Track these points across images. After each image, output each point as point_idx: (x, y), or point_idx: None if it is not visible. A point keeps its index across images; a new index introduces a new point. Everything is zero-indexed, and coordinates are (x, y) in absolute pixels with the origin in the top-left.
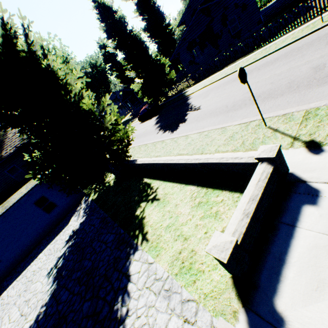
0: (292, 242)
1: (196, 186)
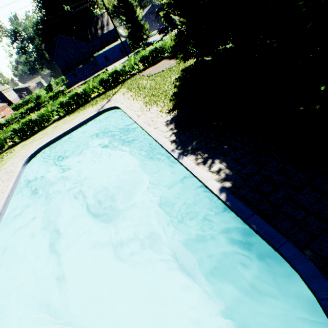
0: None
1: None
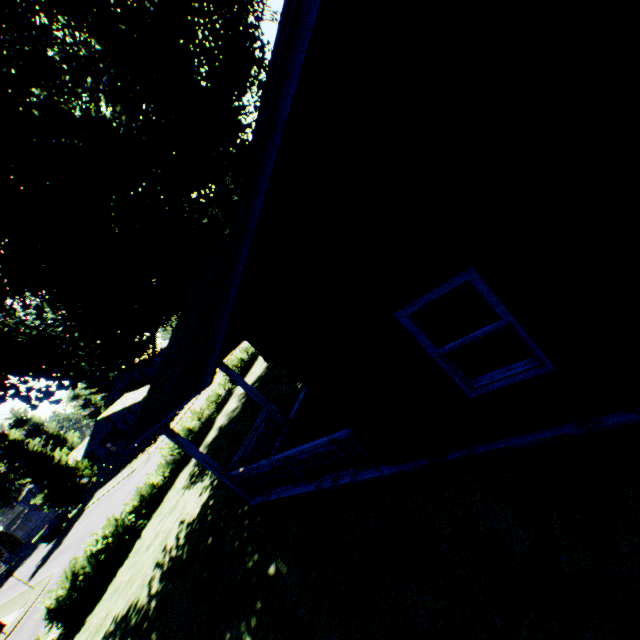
0: None
1: None
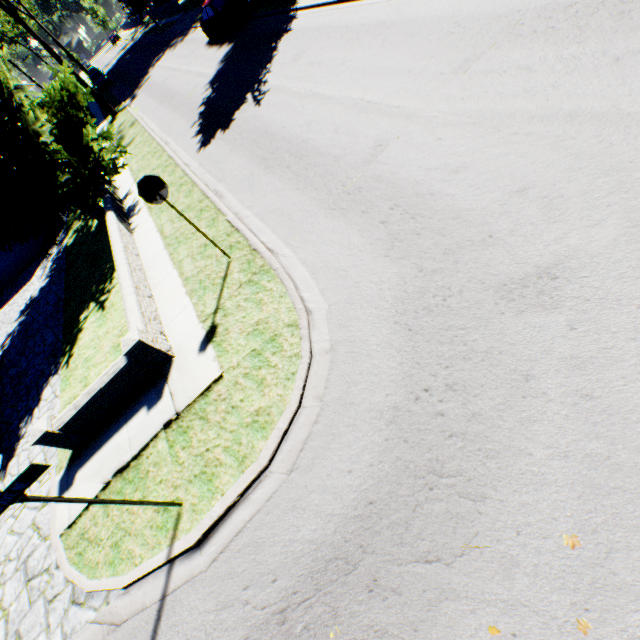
0: (115, 435)
1: None
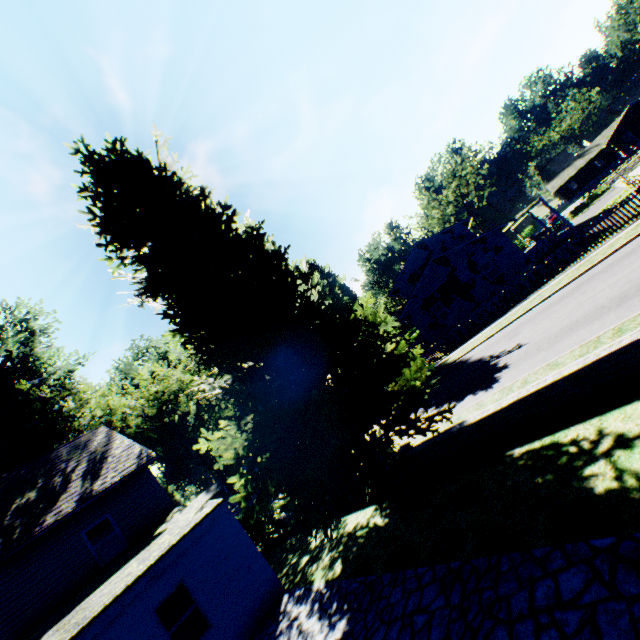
0: None
1: None
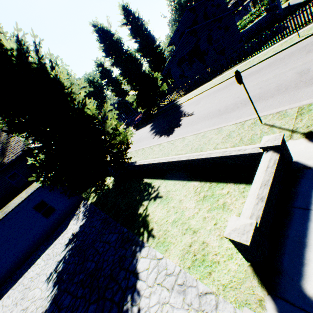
0: (310, 225)
1: (199, 182)
